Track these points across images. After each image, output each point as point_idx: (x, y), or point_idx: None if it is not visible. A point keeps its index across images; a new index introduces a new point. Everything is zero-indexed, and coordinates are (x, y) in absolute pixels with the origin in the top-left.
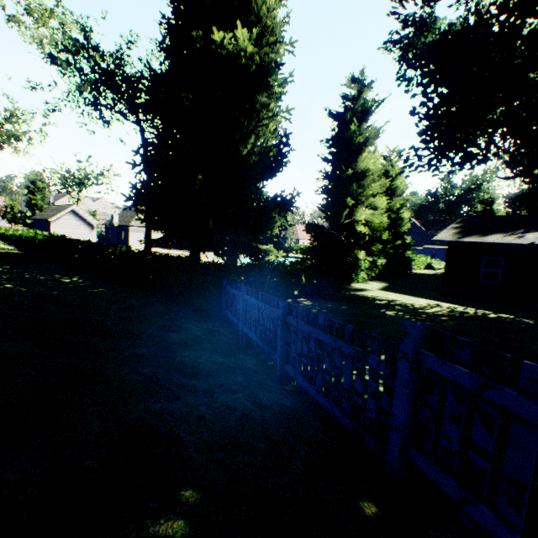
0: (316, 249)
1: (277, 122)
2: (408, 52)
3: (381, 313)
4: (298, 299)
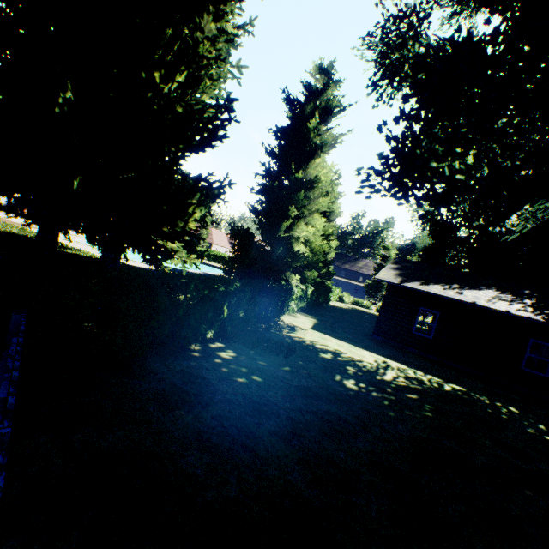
0: (240, 261)
1: (223, 73)
2: (392, 54)
3: (339, 384)
4: (212, 344)
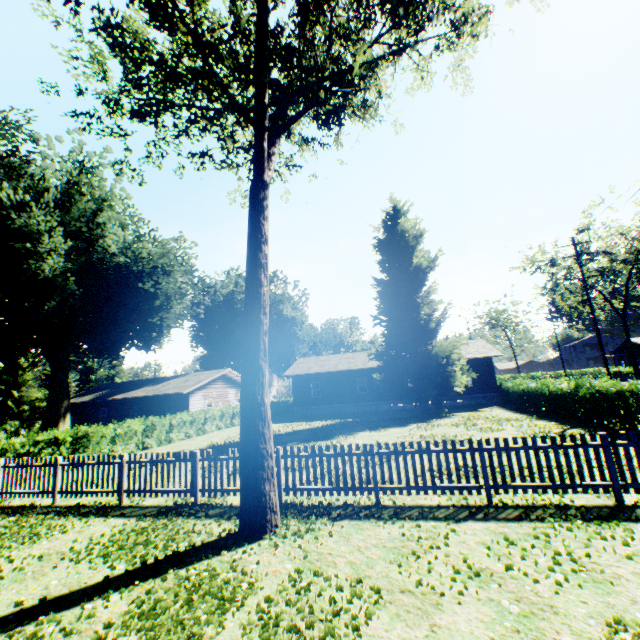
0: None
1: None
2: None
3: None
4: None
